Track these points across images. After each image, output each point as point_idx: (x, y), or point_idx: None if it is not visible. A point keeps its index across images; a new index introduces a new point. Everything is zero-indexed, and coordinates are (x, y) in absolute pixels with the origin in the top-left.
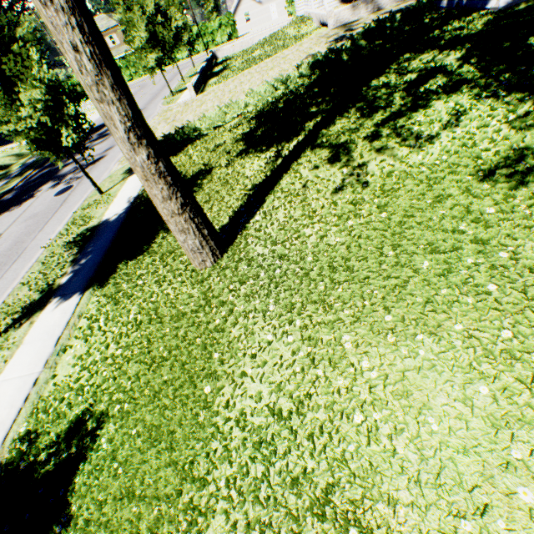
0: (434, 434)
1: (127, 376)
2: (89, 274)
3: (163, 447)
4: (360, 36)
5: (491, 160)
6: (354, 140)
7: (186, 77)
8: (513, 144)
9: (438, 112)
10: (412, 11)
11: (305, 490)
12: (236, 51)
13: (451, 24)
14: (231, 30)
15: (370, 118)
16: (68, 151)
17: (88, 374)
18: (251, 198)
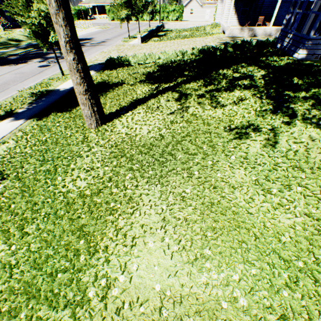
0: (136, 218)
1: (27, 163)
2: (35, 112)
3: (26, 195)
4: (230, 45)
5: (237, 124)
6: (192, 94)
7: (142, 31)
8: (250, 121)
9: (234, 95)
10: (262, 43)
11: (75, 224)
12: (176, 28)
13: (273, 57)
14: (179, 15)
15: (206, 87)
16: (52, 44)
17: (10, 157)
18: (131, 104)
